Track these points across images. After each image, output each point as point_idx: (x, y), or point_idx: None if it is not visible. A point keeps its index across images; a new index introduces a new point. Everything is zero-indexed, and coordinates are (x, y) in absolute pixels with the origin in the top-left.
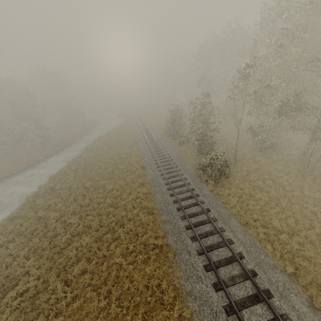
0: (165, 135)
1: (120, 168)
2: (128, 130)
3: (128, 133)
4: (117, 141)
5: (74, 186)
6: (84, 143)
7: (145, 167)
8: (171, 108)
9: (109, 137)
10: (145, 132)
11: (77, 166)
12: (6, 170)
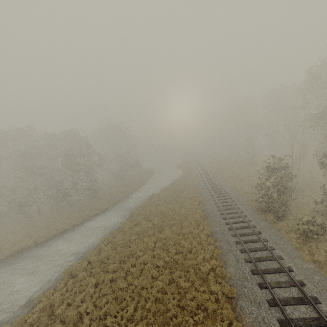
0: (255, 206)
1: (179, 283)
2: (190, 189)
3: (189, 193)
4: (174, 206)
5: (84, 324)
6: (132, 203)
7: (239, 303)
8: (268, 163)
9: (163, 197)
10: (216, 196)
11: (110, 253)
12: (33, 236)
